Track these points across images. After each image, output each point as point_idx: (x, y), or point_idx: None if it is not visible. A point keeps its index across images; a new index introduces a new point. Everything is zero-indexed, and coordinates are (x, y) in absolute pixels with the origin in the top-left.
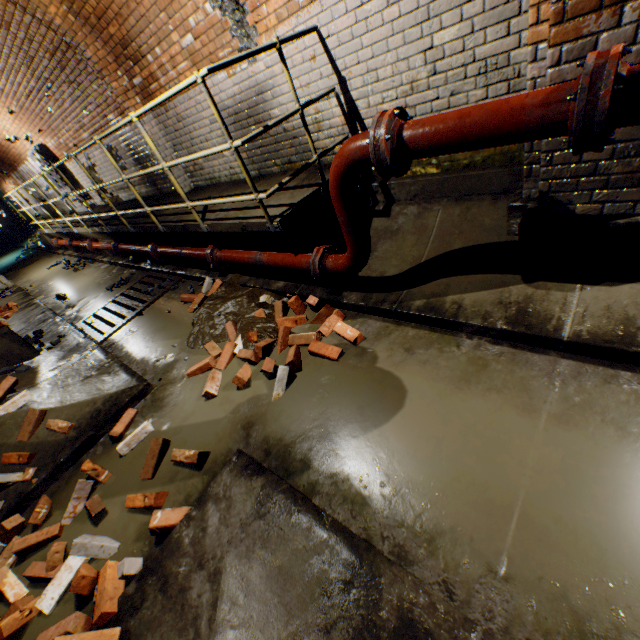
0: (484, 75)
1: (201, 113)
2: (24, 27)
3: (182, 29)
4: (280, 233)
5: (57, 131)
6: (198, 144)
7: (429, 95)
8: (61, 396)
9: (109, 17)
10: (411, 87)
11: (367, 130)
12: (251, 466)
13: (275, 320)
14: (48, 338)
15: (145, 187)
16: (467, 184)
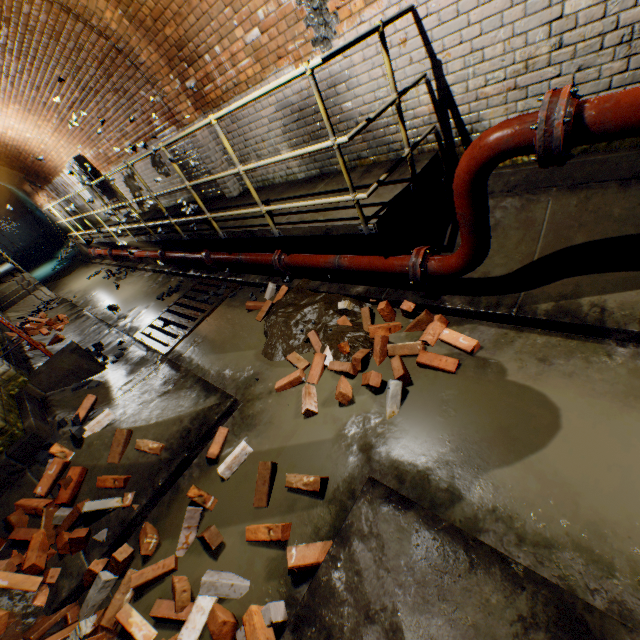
0: (627, 44)
1: (259, 112)
2: (74, 36)
3: (248, 23)
4: (373, 235)
5: (97, 141)
6: (252, 145)
7: (548, 72)
8: (142, 414)
9: (166, 18)
10: (525, 65)
11: (460, 117)
12: (393, 498)
13: (363, 328)
14: (109, 351)
15: (187, 193)
16: (585, 170)
